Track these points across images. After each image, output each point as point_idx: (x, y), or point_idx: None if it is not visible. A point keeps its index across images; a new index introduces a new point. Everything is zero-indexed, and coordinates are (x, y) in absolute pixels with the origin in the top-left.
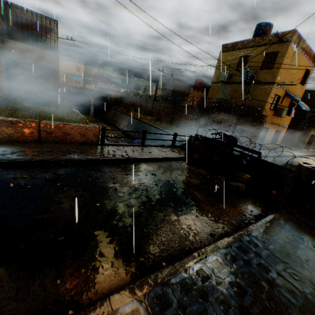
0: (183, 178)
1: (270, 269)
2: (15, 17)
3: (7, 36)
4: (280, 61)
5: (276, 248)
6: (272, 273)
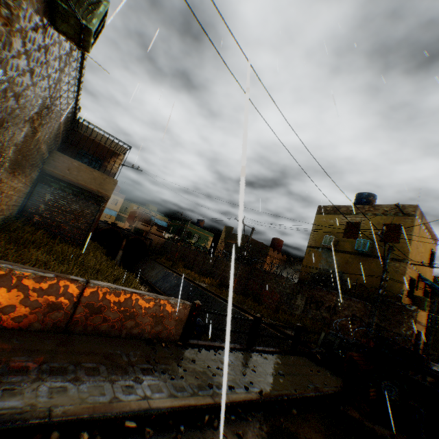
0: None
1: None
2: (78, 134)
3: (57, 148)
4: (408, 236)
5: None
6: None
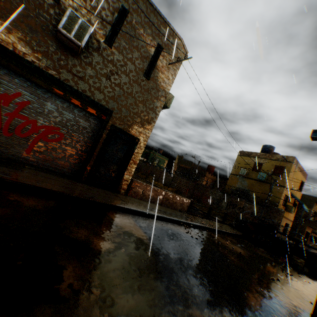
0: (261, 253)
1: None
2: None
3: None
4: (287, 173)
5: None
6: None
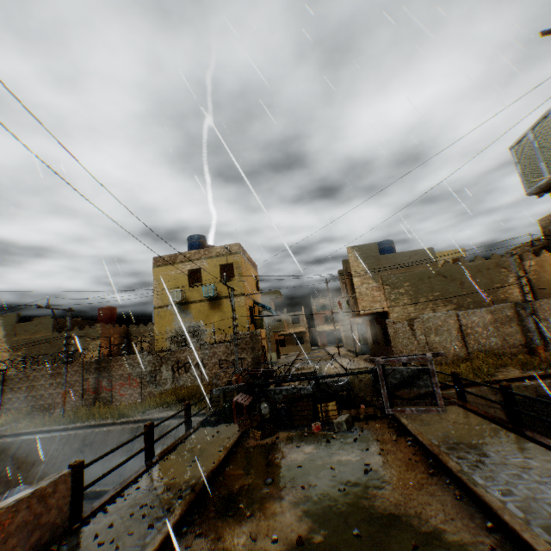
0: (298, 456)
1: (484, 451)
2: None
3: None
4: (240, 272)
5: (456, 438)
6: (489, 452)
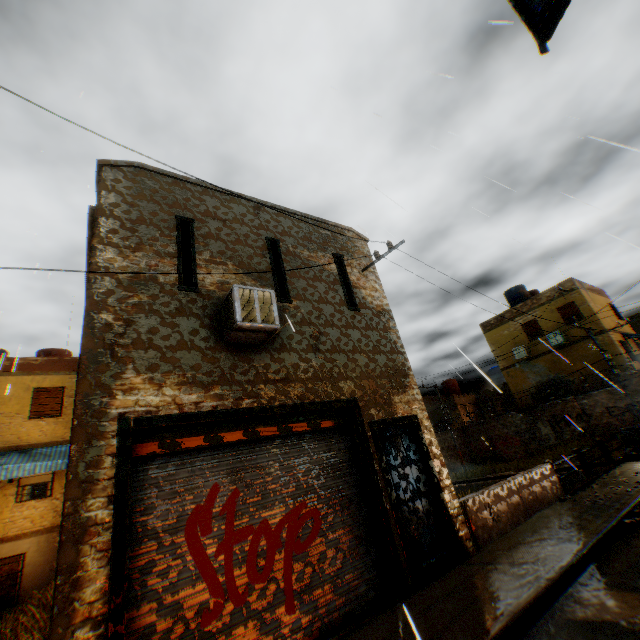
0: None
1: None
2: None
3: None
4: (586, 307)
5: None
6: None
